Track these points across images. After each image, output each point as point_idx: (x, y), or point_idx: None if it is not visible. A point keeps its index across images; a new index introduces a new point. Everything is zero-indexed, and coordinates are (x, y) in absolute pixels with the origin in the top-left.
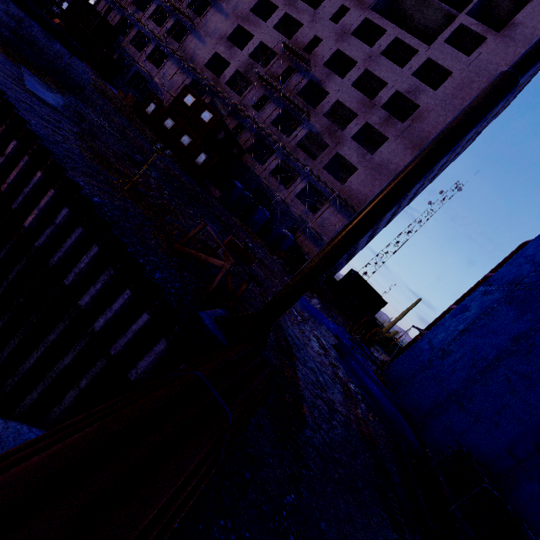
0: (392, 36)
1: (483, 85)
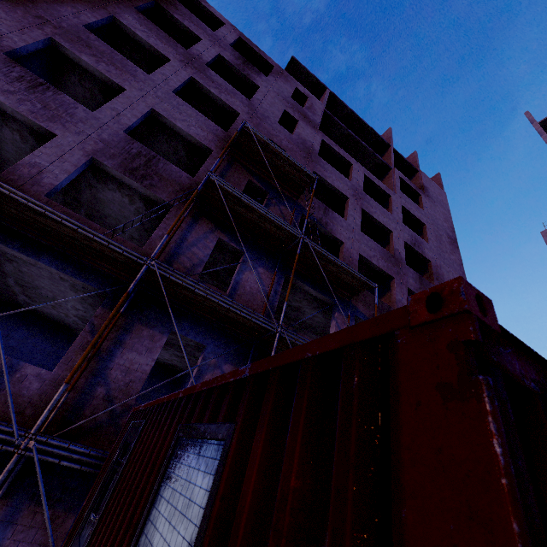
0: (361, 172)
1: (447, 239)
